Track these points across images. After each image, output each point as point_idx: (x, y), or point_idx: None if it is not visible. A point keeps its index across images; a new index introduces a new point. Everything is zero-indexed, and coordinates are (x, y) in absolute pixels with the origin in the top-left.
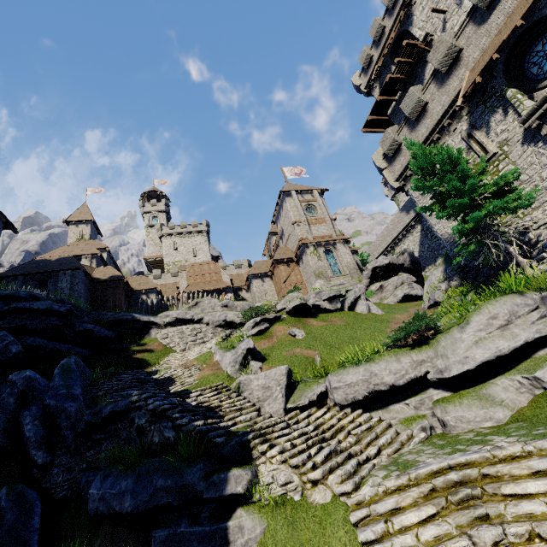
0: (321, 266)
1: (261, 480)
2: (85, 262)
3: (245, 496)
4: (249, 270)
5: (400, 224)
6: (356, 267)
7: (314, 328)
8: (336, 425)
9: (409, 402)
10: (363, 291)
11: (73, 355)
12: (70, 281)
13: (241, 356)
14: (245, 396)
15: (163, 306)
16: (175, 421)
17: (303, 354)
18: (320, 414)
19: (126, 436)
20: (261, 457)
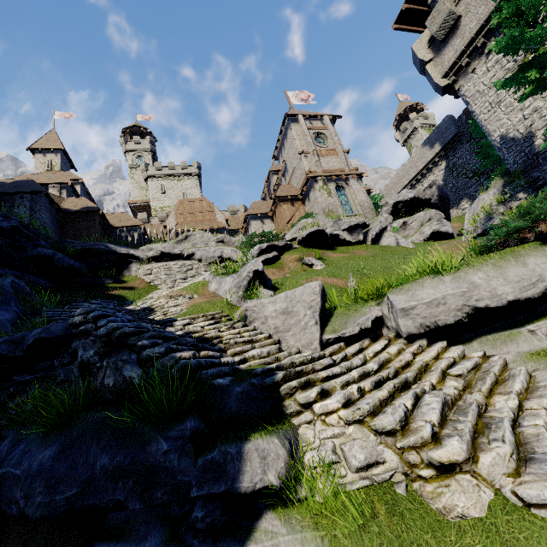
0: (332, 203)
1: (309, 457)
2: (53, 193)
3: (282, 490)
4: (248, 210)
5: (420, 161)
6: (371, 206)
7: (335, 259)
8: (412, 362)
9: (536, 329)
10: (390, 221)
11: (10, 276)
12: (29, 207)
13: (246, 280)
14: (255, 326)
15: (147, 241)
16: (142, 352)
17: (328, 282)
18: (380, 348)
19: (63, 377)
20: (301, 412)
